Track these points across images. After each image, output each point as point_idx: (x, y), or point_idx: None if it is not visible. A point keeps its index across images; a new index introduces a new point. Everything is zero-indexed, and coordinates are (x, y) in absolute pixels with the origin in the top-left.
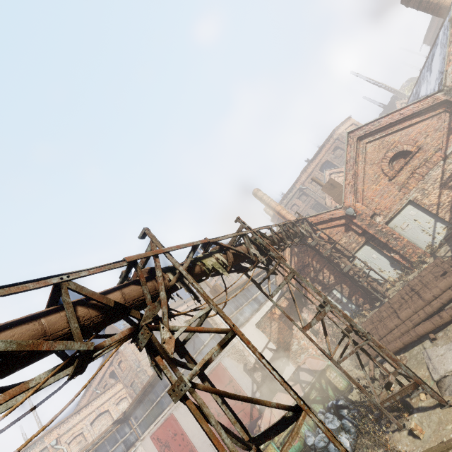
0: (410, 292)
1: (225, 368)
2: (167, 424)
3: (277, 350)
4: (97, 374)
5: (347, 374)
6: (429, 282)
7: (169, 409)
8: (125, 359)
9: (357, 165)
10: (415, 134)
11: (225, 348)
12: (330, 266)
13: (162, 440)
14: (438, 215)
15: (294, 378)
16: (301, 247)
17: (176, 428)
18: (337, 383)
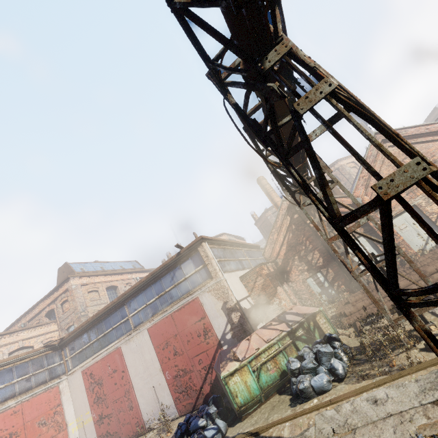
0: (408, 269)
1: (201, 304)
2: (108, 359)
3: (255, 306)
4: (32, 309)
5: (366, 288)
6: (428, 263)
7: (117, 342)
8: (72, 298)
9: (375, 163)
10: (434, 149)
11: (209, 283)
12: (322, 249)
13: (95, 376)
14: (436, 224)
15: (279, 320)
16: (299, 225)
17: (118, 364)
18: (325, 329)
